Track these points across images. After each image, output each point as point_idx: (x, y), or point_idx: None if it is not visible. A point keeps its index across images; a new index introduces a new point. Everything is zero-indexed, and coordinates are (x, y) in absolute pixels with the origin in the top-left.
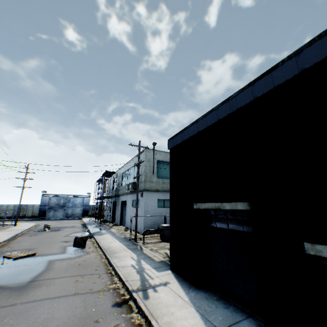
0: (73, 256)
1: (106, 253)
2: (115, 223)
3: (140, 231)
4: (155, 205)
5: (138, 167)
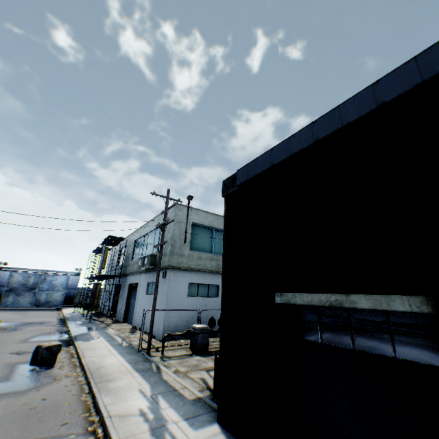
0: (23, 387)
1: (92, 381)
2: (116, 318)
3: (156, 334)
4: (184, 292)
5: (162, 230)
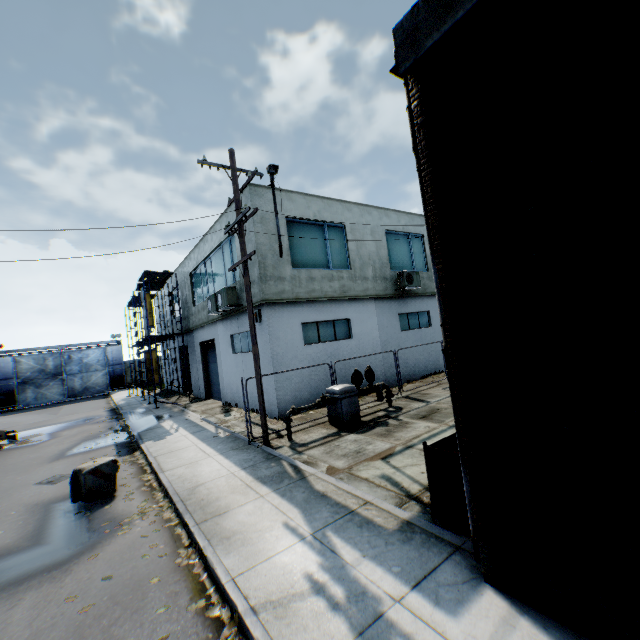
0: (64, 554)
1: (189, 522)
2: (194, 394)
3: (267, 410)
4: (298, 339)
5: (239, 235)
